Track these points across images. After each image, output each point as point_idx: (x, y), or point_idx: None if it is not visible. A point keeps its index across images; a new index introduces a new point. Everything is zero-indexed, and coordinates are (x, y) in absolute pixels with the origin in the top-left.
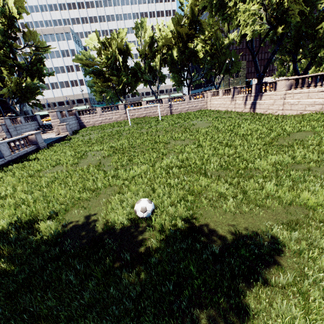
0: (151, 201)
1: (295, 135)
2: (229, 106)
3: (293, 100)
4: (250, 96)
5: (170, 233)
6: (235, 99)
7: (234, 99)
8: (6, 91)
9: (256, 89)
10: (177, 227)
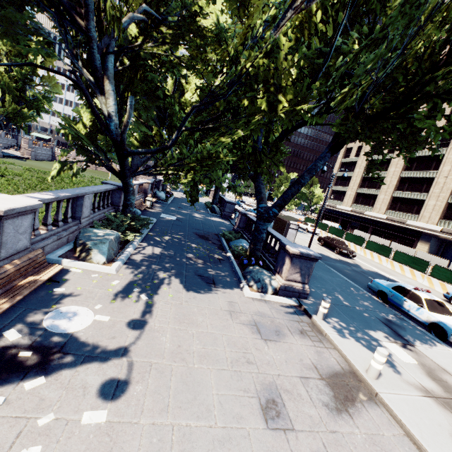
0: None
1: None
2: None
3: None
4: None
5: None
6: None
7: None
8: (2, 111)
9: None
10: None
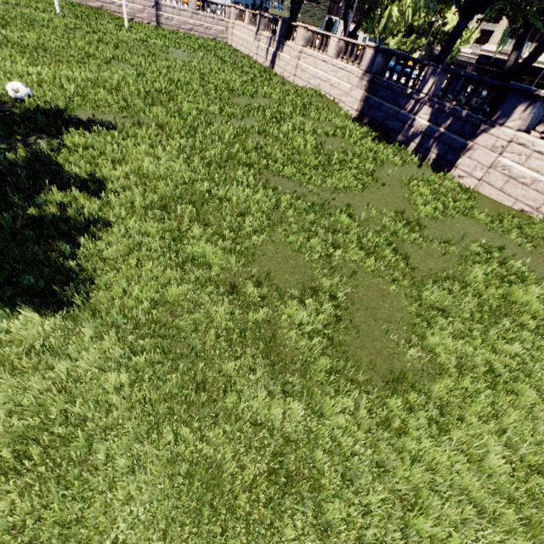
0: (27, 87)
1: (259, 100)
2: (252, 47)
3: (304, 65)
4: (274, 40)
5: (39, 110)
6: (259, 39)
7: (258, 38)
8: None
9: (282, 30)
10: (48, 110)
